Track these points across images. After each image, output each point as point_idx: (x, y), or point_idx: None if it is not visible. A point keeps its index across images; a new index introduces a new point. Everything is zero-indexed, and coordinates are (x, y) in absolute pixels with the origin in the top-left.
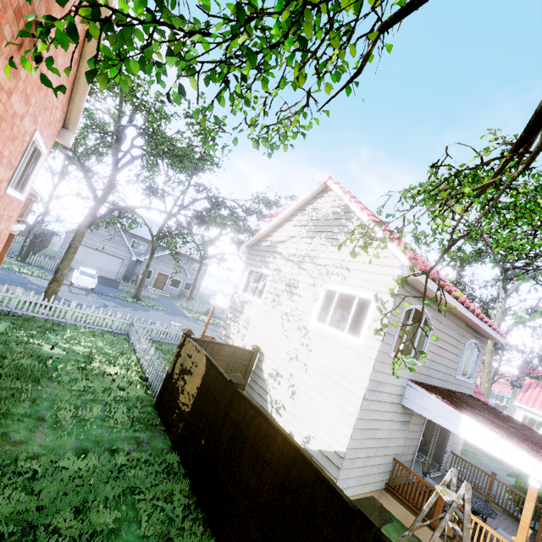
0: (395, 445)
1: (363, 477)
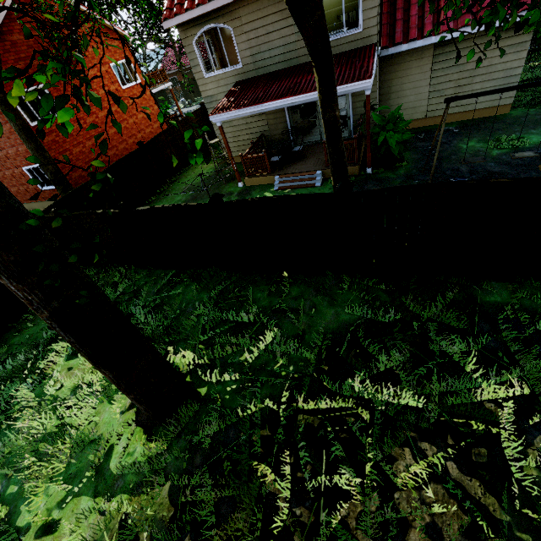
0: (257, 126)
1: (241, 147)
